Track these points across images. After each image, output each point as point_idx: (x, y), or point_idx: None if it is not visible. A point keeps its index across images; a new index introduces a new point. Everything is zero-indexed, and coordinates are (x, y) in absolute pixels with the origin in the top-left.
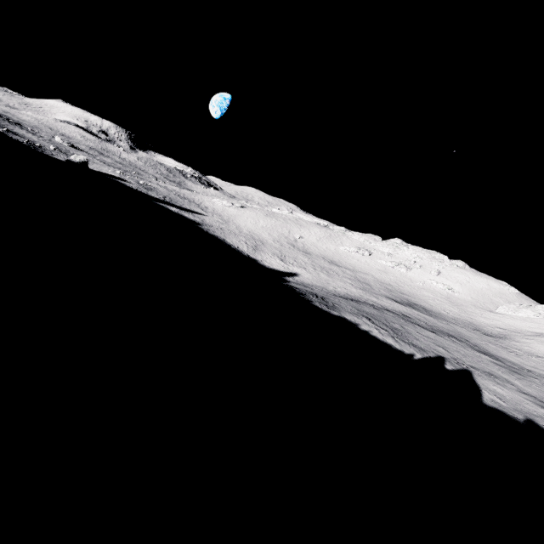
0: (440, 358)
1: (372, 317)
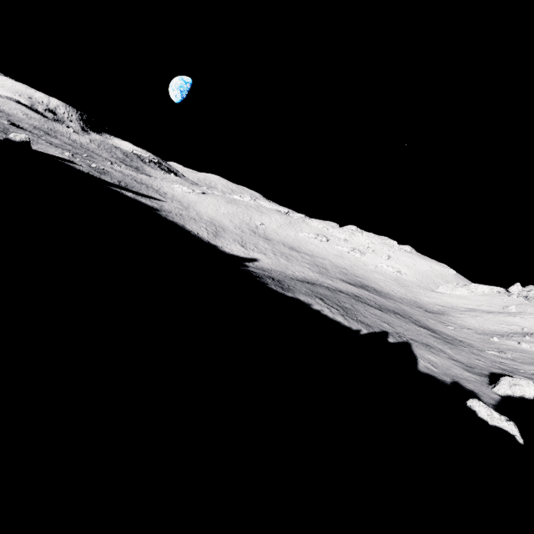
0: (384, 332)
1: (325, 298)
